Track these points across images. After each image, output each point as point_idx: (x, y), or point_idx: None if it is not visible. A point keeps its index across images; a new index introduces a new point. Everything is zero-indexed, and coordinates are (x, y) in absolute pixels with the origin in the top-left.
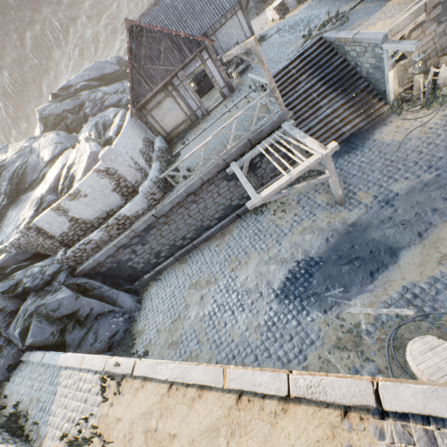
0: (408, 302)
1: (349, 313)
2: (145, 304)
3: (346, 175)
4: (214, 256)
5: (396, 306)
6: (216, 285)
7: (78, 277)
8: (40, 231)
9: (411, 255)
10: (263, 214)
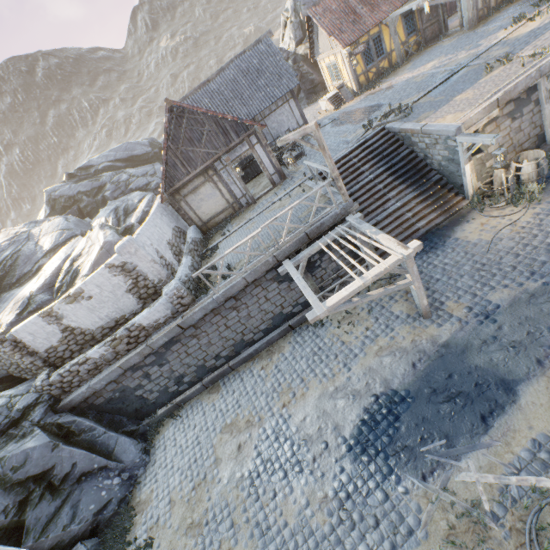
0: (545, 466)
1: (461, 482)
2: (155, 456)
3: (428, 279)
4: (258, 384)
5: (528, 472)
6: (260, 428)
7: (61, 413)
8: (18, 345)
9: (533, 392)
10: (324, 326)
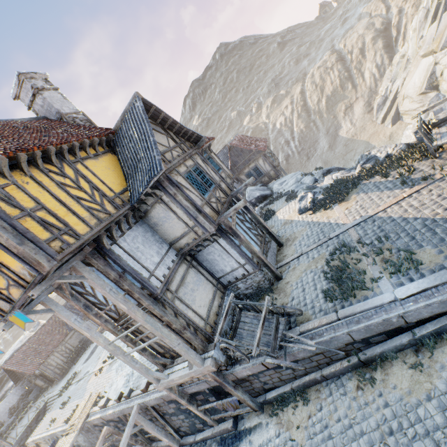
0: None
1: None
2: None
3: None
4: None
5: None
6: None
7: None
8: None
9: None
10: None
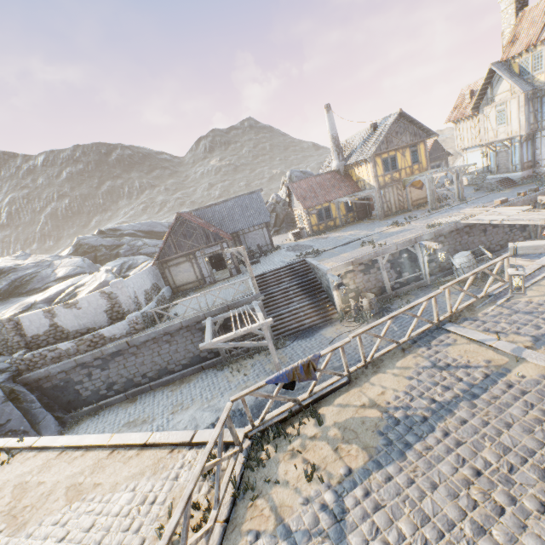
0: None
1: None
2: None
3: (293, 353)
4: (164, 399)
5: None
6: (150, 424)
7: (18, 384)
8: (18, 326)
9: None
10: (223, 371)
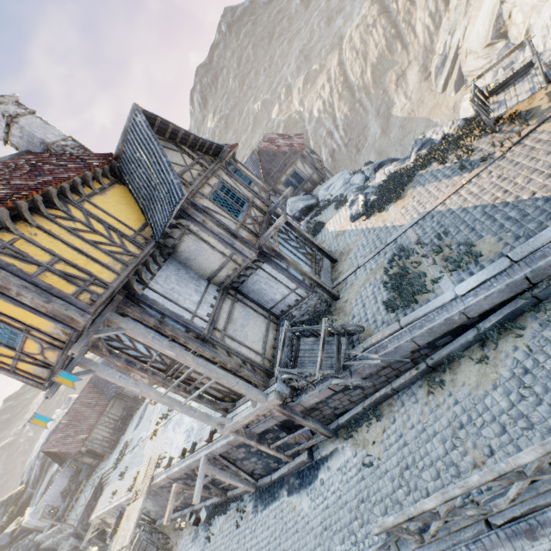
0: None
1: None
2: None
3: None
4: None
5: None
6: None
7: (40, 550)
8: (26, 526)
9: None
10: None
